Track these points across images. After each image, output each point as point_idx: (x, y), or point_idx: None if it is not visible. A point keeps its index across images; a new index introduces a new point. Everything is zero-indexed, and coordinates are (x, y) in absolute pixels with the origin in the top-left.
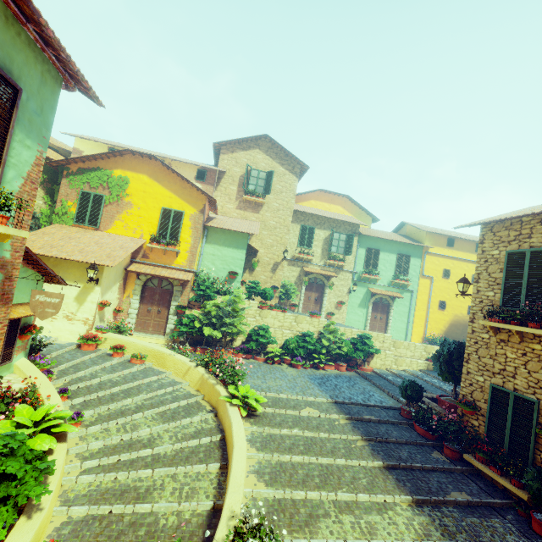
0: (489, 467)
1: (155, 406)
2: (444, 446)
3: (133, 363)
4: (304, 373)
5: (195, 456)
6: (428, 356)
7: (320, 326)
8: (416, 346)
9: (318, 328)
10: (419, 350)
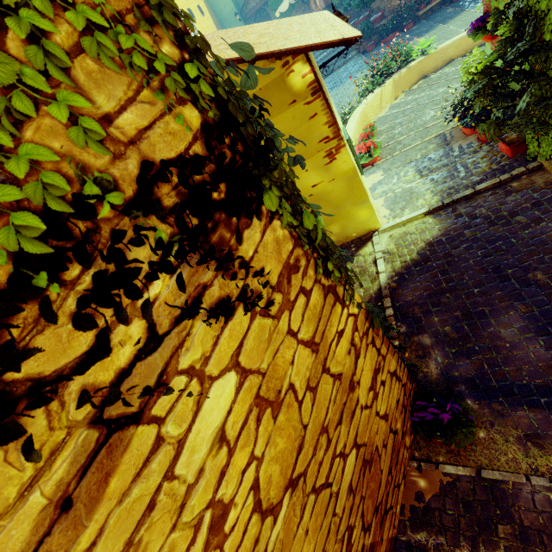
0: (430, 3)
1: (449, 82)
2: (407, 26)
3: (377, 134)
4: None
5: None
6: None
7: None
8: None
9: None
10: None
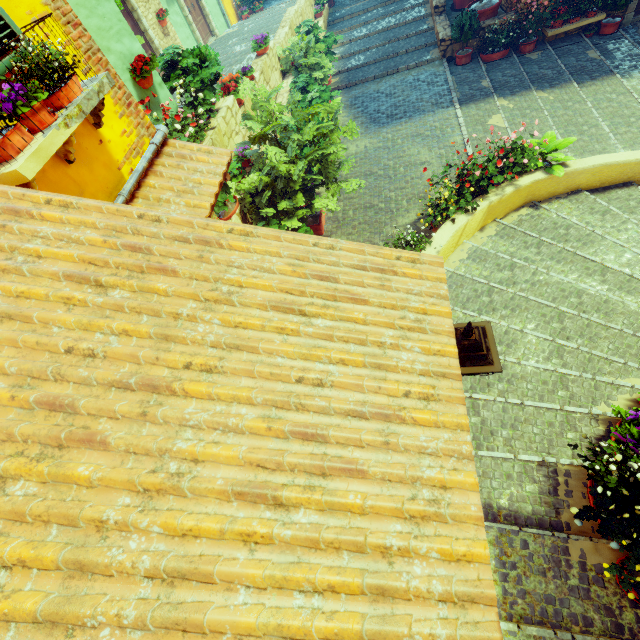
0: (570, 23)
1: (569, 258)
2: (526, 46)
3: None
4: (362, 133)
5: (639, 207)
6: (313, 11)
7: (277, 61)
8: (307, 4)
9: (278, 68)
10: (309, 7)
